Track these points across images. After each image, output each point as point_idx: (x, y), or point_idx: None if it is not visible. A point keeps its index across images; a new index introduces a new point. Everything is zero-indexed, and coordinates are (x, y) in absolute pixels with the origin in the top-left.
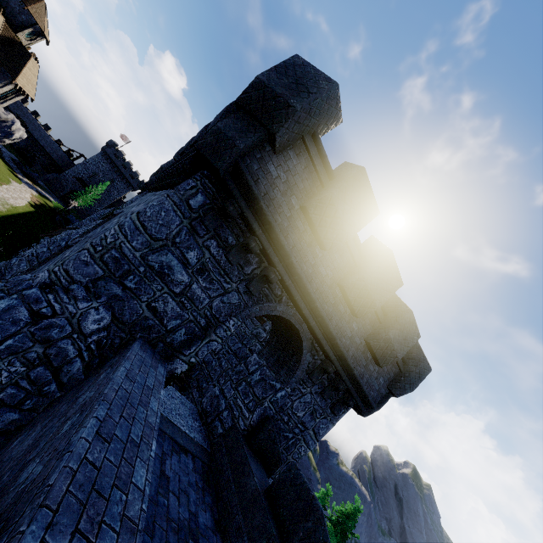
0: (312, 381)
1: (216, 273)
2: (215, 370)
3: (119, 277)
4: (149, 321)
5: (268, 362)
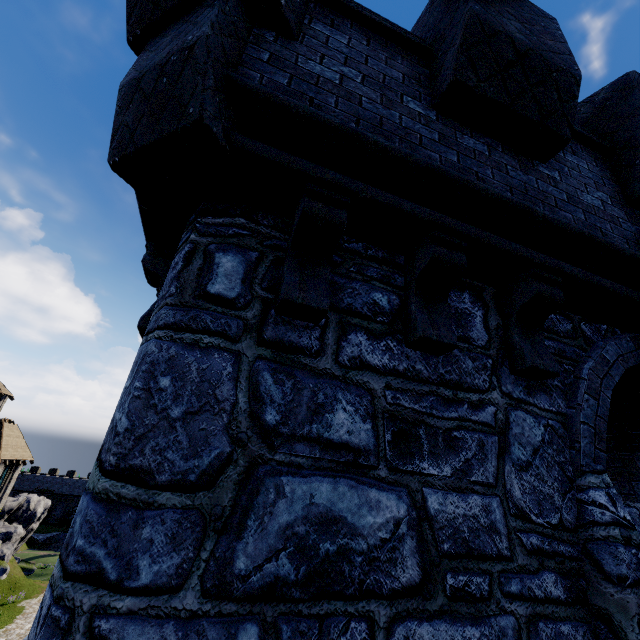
0: None
1: (437, 408)
2: None
3: None
4: None
5: None
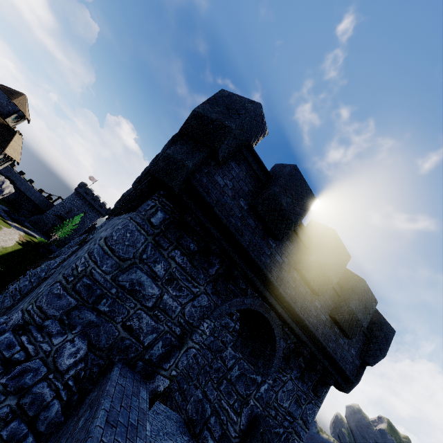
0: (290, 367)
1: (184, 280)
2: (193, 368)
3: (92, 303)
4: (126, 342)
5: (244, 354)
